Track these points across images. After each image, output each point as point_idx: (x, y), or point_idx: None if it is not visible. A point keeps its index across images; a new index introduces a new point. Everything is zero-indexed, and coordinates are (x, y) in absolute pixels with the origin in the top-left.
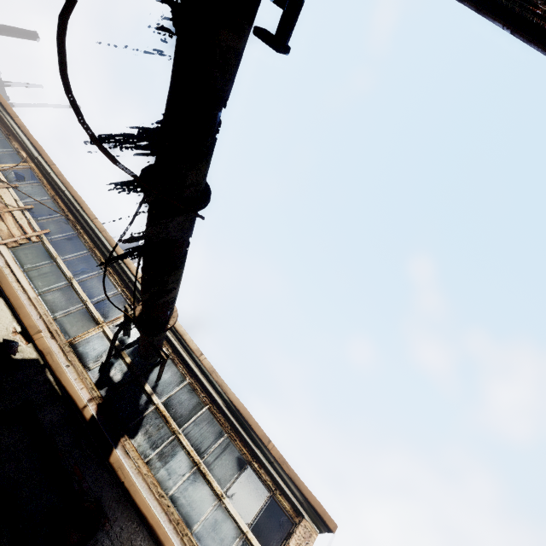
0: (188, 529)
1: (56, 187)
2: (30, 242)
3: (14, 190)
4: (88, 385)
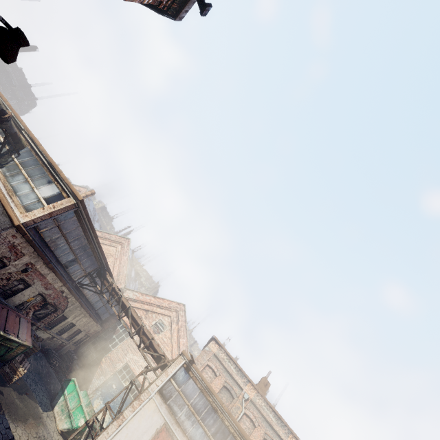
0: (14, 193)
1: None
2: None
3: None
4: None
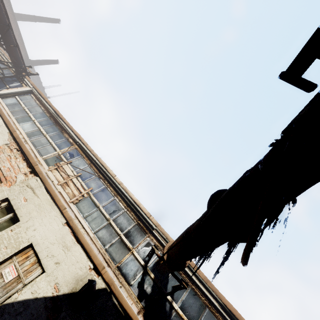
0: None
1: (90, 158)
2: (84, 198)
3: (70, 165)
4: (134, 299)
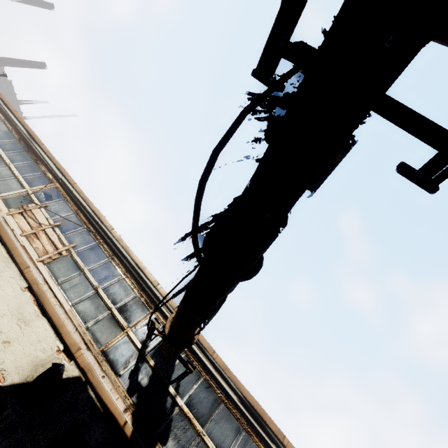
0: None
1: (78, 203)
2: (61, 256)
3: (44, 209)
4: (121, 393)
